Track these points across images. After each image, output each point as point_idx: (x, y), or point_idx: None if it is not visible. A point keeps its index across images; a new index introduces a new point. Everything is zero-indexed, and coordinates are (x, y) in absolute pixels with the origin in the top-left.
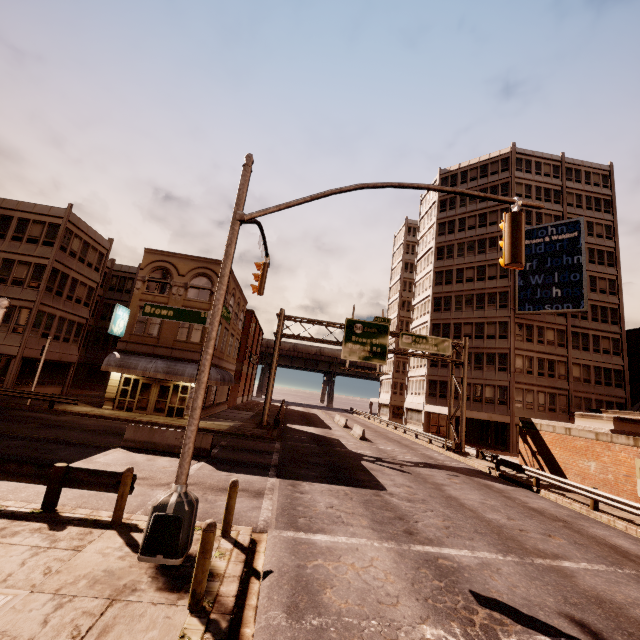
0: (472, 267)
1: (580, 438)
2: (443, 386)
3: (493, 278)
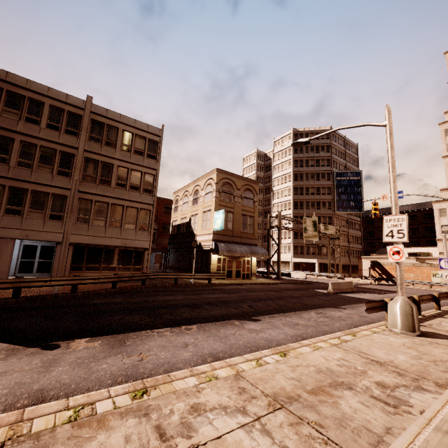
0: (313, 187)
1: (405, 266)
2: (302, 248)
3: (324, 194)
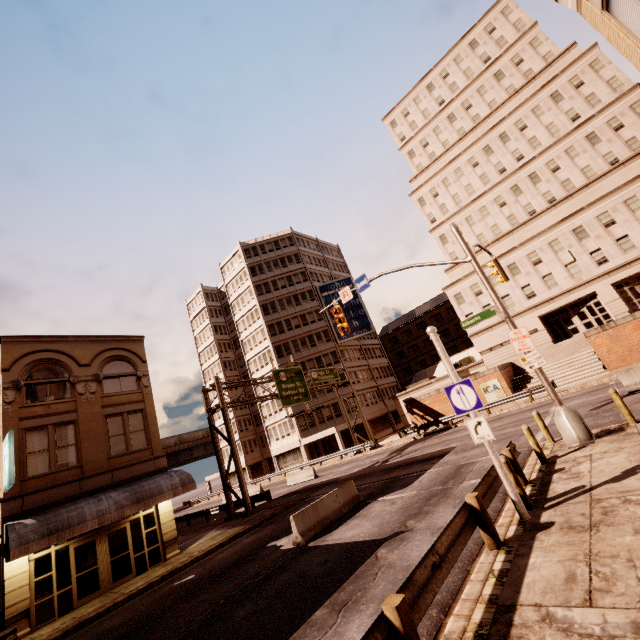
0: (296, 316)
1: None
2: (310, 417)
3: (314, 322)
